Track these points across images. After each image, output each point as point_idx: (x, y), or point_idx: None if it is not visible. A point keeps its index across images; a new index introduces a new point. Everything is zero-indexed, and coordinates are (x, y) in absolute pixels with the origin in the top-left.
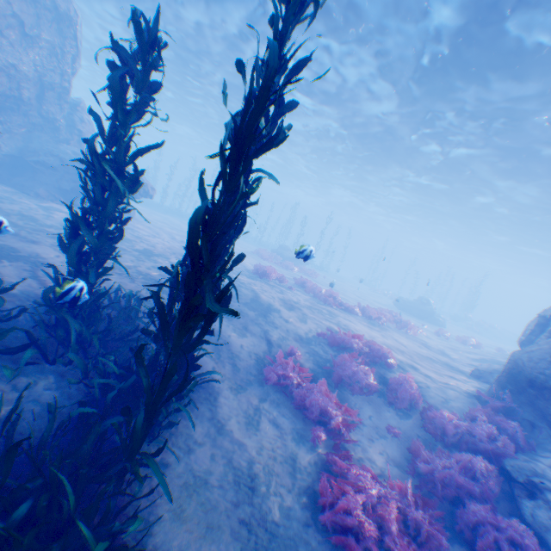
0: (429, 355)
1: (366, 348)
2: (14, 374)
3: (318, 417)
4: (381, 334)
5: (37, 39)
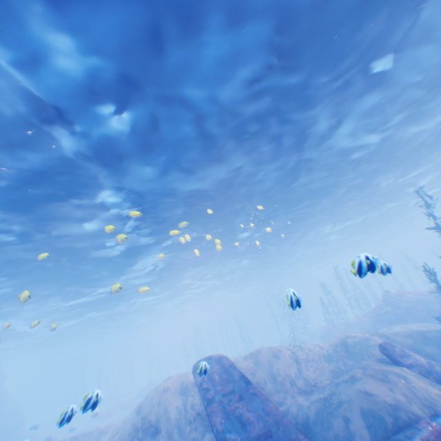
0: None
1: None
2: None
3: None
4: None
5: None
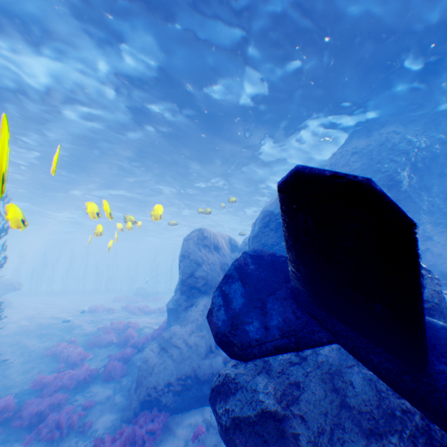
0: None
1: (121, 325)
2: None
3: (67, 360)
4: (157, 317)
5: None
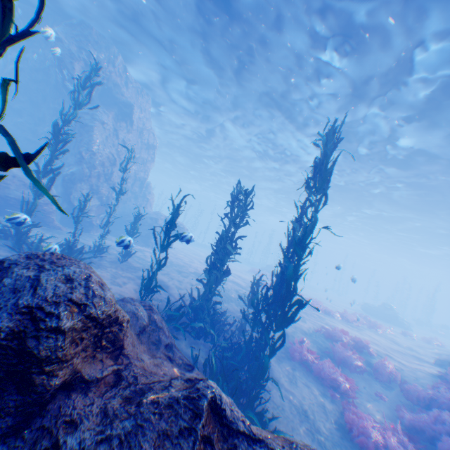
0: (399, 349)
1: (351, 340)
2: (190, 342)
3: (330, 382)
4: (359, 332)
5: (138, 158)
